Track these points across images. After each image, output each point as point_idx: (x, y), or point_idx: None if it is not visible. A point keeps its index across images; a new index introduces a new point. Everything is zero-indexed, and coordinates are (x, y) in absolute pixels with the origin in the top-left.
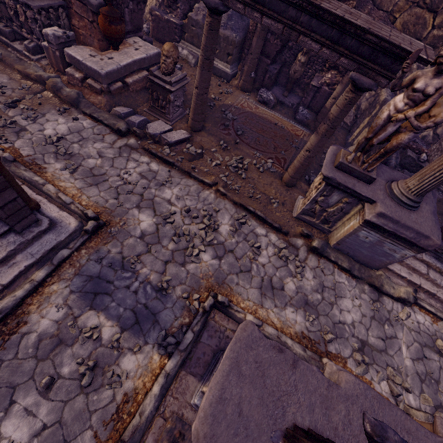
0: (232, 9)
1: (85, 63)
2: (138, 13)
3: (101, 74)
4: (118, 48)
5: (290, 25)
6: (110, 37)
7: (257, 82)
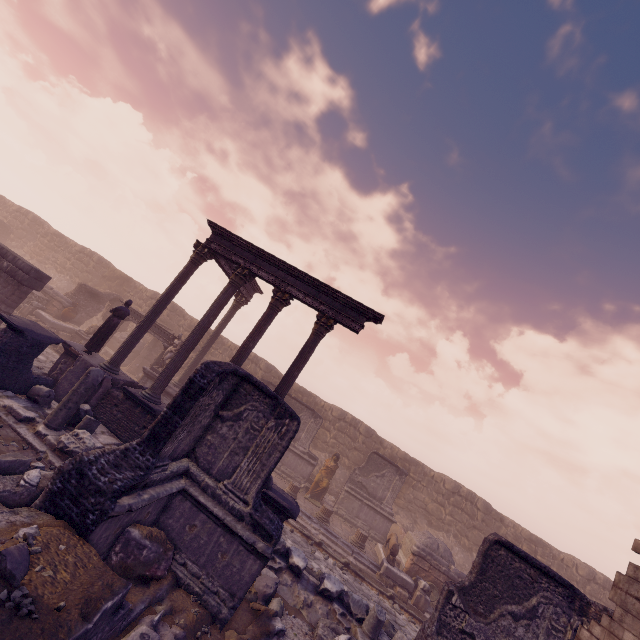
0: (129, 319)
1: (45, 316)
2: (85, 318)
3: (51, 321)
4: (65, 321)
5: None
6: (66, 315)
7: (140, 372)
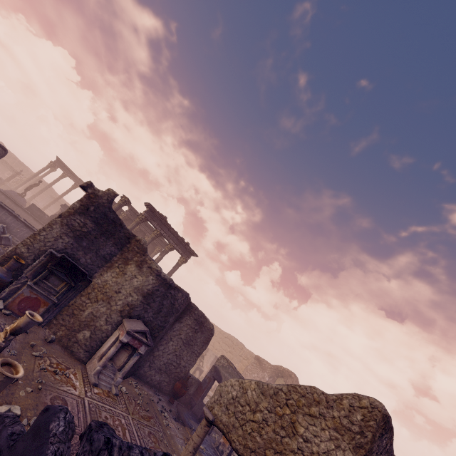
0: None
1: None
2: None
3: None
4: None
5: (4, 164)
6: None
7: None
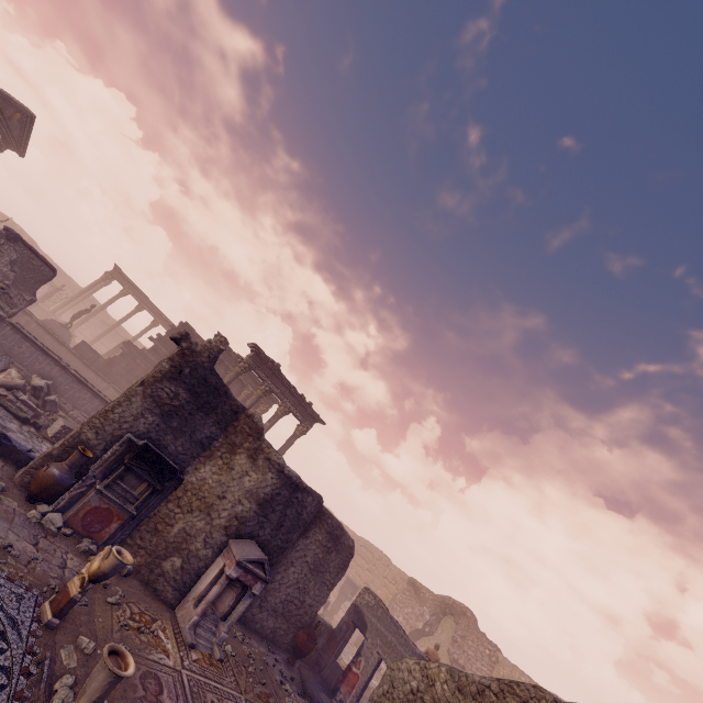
0: None
1: None
2: None
3: None
4: None
5: None
6: None
7: None
